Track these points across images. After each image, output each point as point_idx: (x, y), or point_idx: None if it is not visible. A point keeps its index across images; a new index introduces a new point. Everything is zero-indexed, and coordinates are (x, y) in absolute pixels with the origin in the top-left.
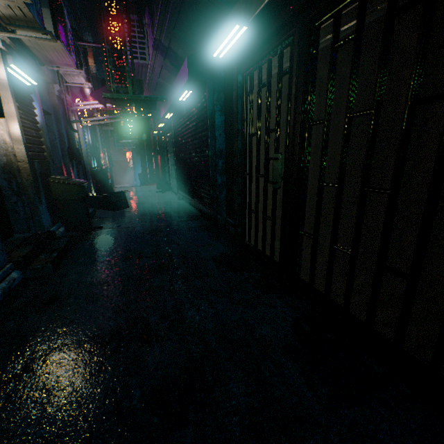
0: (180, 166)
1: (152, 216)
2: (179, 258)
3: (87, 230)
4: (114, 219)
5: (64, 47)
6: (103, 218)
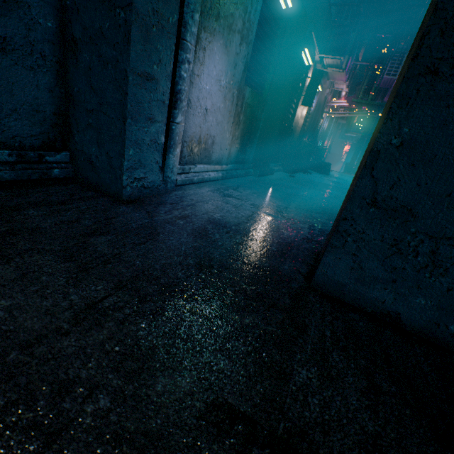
0: None
1: (341, 181)
2: (345, 191)
3: (304, 171)
4: (317, 175)
5: (345, 73)
6: (312, 172)
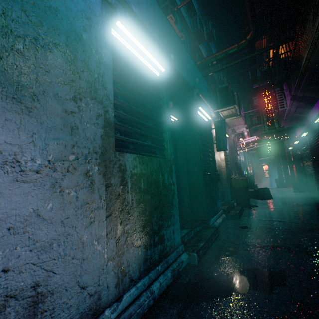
0: (317, 168)
1: (294, 204)
2: None
3: (249, 206)
4: (263, 203)
5: (241, 118)
6: (255, 202)
